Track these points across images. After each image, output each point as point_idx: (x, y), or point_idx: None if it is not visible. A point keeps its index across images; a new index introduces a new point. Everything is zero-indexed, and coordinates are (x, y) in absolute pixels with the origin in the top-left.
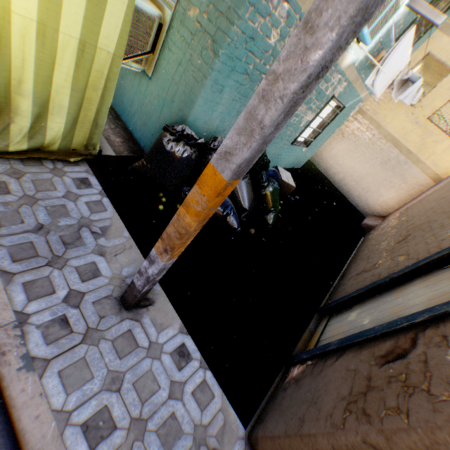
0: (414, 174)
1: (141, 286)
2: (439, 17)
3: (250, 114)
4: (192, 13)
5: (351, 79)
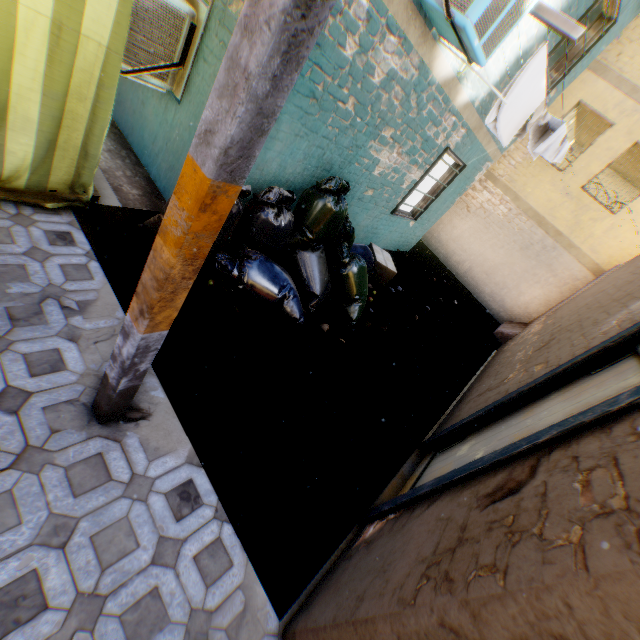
0: (566, 264)
1: (116, 379)
2: (576, 29)
3: (232, 60)
4: (234, 9)
5: (471, 125)
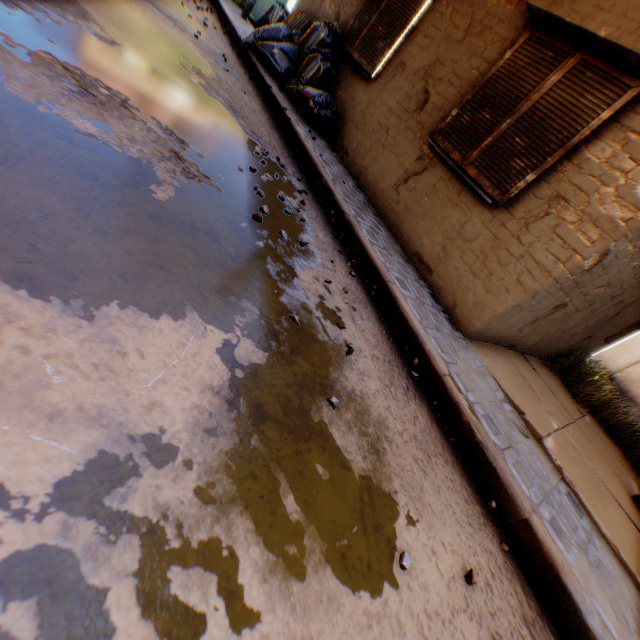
0: None
1: None
2: None
3: None
4: None
5: None
